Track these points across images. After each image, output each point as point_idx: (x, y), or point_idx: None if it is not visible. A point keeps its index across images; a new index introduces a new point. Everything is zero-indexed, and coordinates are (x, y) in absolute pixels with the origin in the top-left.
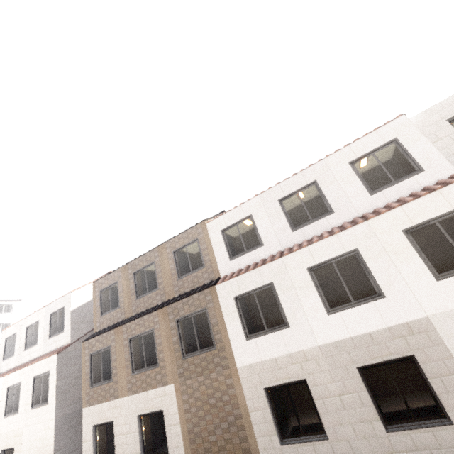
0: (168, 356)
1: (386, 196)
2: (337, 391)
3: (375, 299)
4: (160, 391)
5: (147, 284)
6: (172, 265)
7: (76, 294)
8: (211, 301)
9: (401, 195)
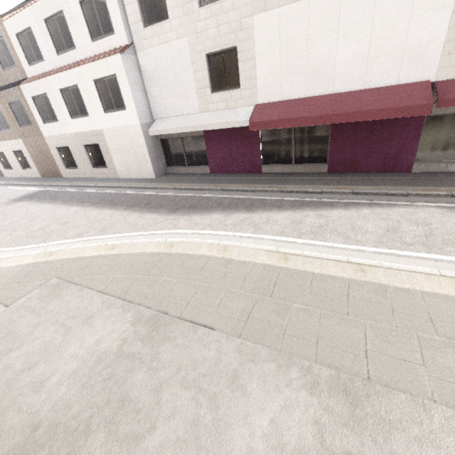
0: (13, 124)
1: (99, 47)
2: (78, 153)
3: (86, 116)
4: (17, 142)
5: None
6: None
7: None
8: (21, 96)
9: (105, 50)
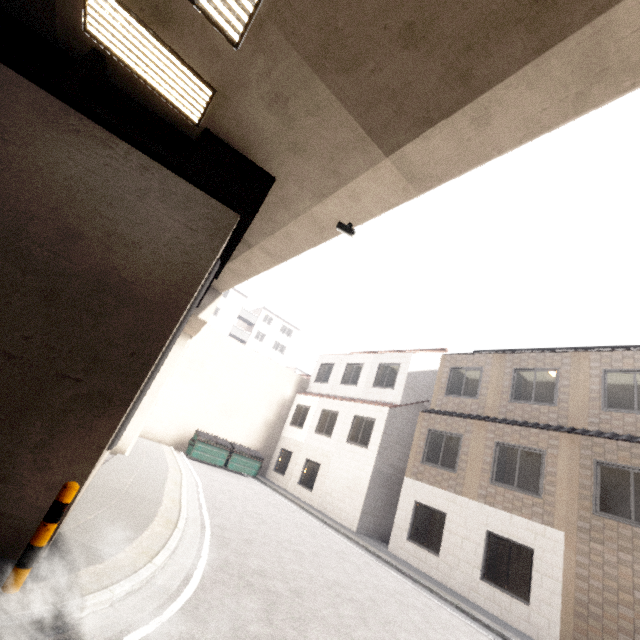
0: (564, 496)
1: None
2: None
3: None
4: (535, 527)
5: (534, 391)
6: (596, 387)
7: (415, 357)
8: None
9: None
